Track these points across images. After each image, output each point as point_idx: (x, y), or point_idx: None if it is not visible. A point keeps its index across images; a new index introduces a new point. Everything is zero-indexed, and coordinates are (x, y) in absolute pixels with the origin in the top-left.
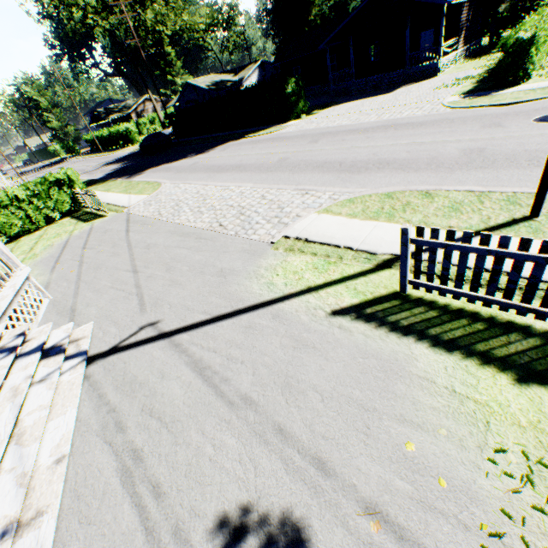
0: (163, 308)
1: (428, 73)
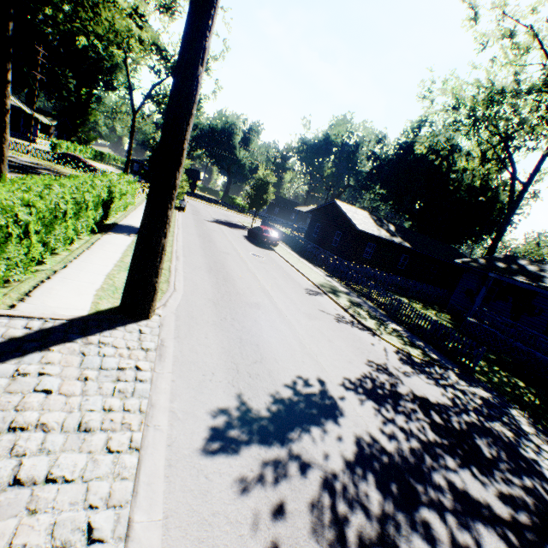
0: None
1: (32, 141)
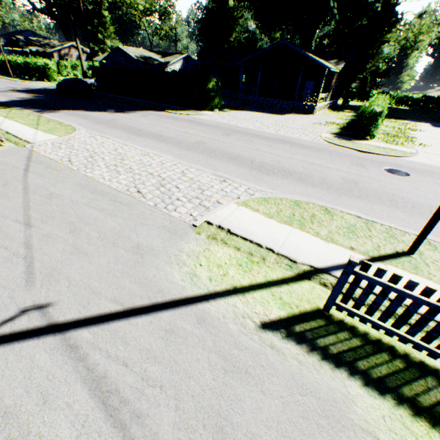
0: (59, 285)
1: (307, 110)
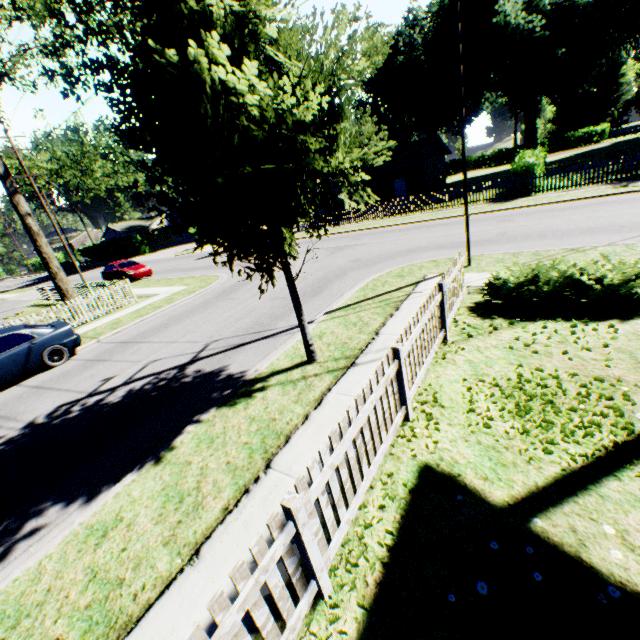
0: None
1: None
